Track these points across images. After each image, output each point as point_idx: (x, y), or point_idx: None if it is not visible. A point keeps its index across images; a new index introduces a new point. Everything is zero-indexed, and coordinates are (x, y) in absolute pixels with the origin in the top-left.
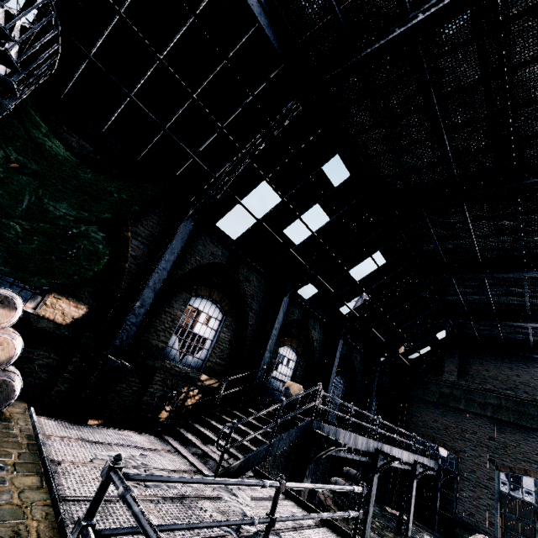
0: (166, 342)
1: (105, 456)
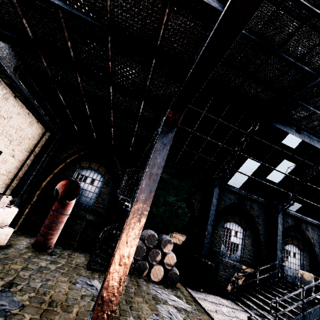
0: (219, 248)
1: (219, 310)
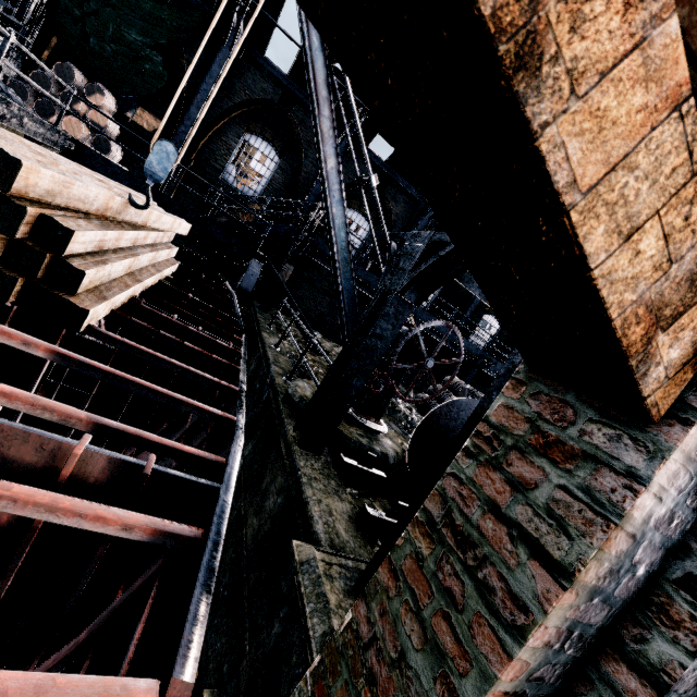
0: (223, 166)
1: None
